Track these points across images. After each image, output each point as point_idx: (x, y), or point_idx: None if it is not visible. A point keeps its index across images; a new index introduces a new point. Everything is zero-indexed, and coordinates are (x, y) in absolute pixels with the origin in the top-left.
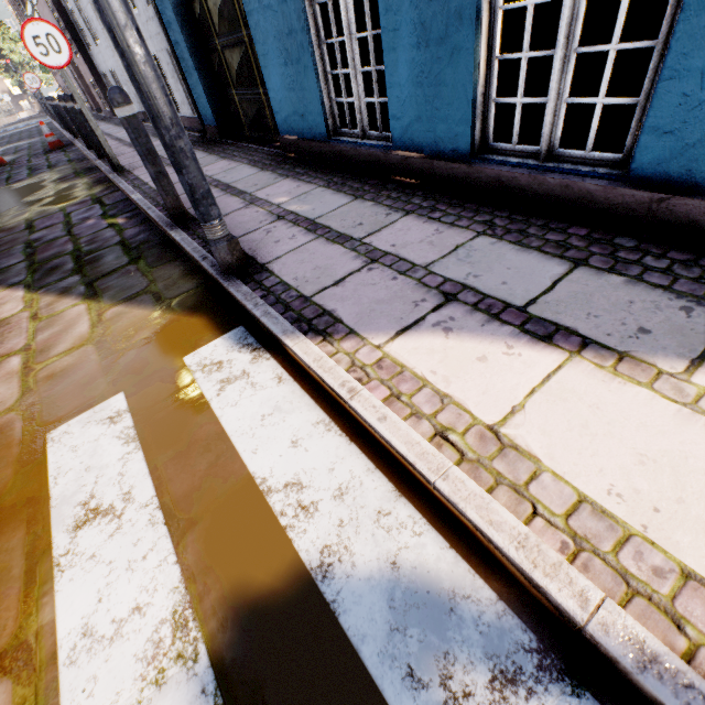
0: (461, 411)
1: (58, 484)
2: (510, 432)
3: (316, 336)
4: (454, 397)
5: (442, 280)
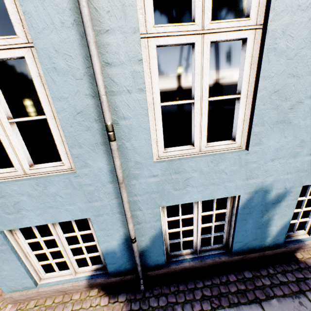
0: None
1: None
2: None
3: None
4: None
5: None
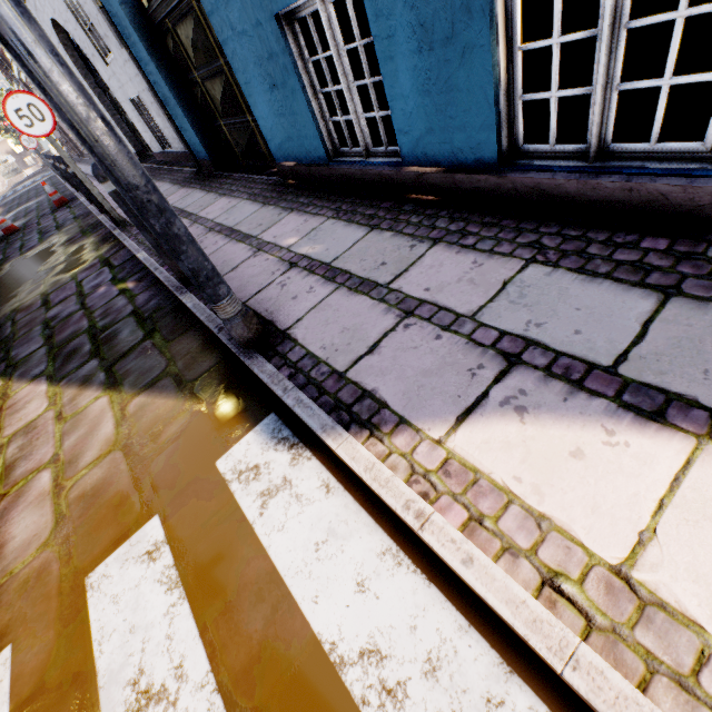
0: (568, 542)
1: (103, 652)
2: (647, 577)
3: (361, 430)
4: (554, 518)
5: (497, 334)
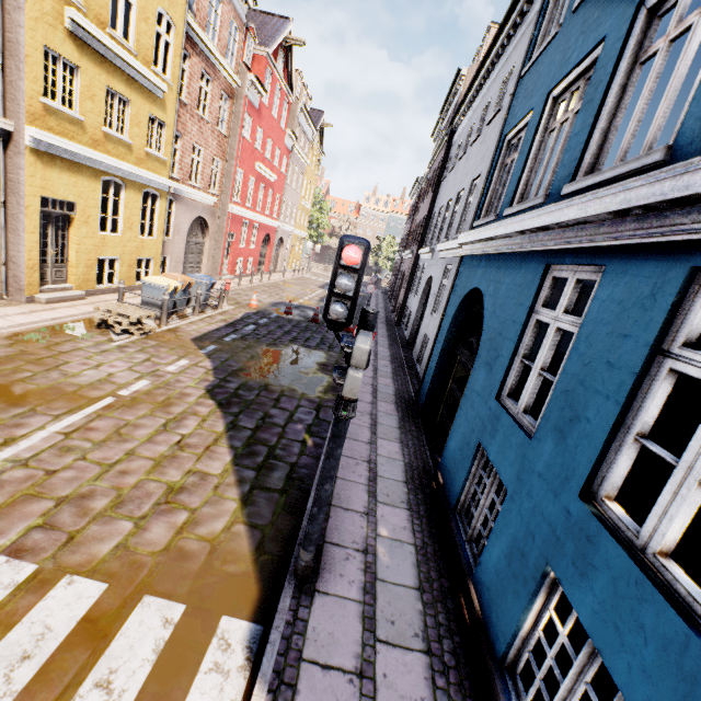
0: None
1: (119, 640)
2: None
3: None
4: None
5: None
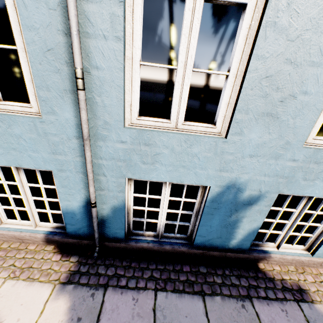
0: None
1: None
2: None
3: None
4: None
5: None
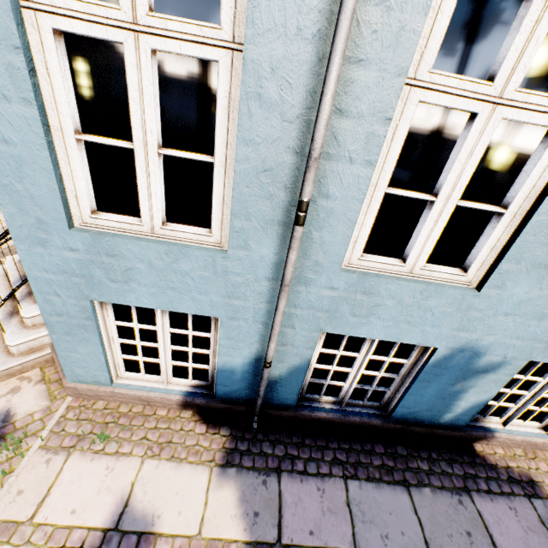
0: None
1: None
2: None
3: None
4: None
5: None
